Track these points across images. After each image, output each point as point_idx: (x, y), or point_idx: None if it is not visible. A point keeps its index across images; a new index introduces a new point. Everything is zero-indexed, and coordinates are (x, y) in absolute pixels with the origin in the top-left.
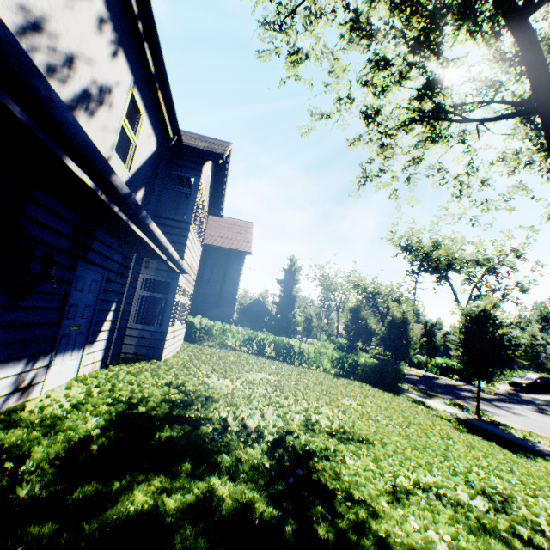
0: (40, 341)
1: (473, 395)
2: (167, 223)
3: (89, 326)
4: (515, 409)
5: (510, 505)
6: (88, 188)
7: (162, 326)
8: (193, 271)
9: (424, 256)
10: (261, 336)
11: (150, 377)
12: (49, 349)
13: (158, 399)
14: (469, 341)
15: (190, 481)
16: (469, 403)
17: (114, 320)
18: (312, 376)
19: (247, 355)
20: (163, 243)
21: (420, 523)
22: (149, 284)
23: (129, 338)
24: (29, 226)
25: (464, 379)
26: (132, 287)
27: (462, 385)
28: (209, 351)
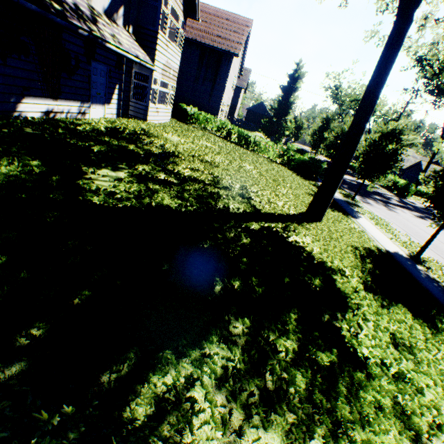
0: (84, 96)
1: (381, 199)
2: (144, 32)
3: (105, 95)
4: (398, 210)
5: (248, 191)
6: (75, 33)
7: (146, 103)
8: (172, 70)
9: (435, 73)
10: (230, 127)
11: (134, 125)
12: (88, 100)
13: (129, 129)
14: (367, 152)
15: (123, 143)
16: (364, 199)
17: (120, 95)
18: (247, 155)
19: (215, 137)
20: (121, 53)
21: (190, 172)
22: (139, 76)
23: (131, 107)
24: (66, 44)
25: (399, 194)
26: (128, 77)
27: (389, 195)
28: (186, 127)
